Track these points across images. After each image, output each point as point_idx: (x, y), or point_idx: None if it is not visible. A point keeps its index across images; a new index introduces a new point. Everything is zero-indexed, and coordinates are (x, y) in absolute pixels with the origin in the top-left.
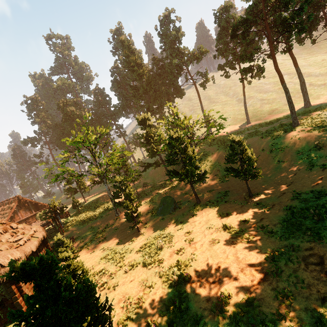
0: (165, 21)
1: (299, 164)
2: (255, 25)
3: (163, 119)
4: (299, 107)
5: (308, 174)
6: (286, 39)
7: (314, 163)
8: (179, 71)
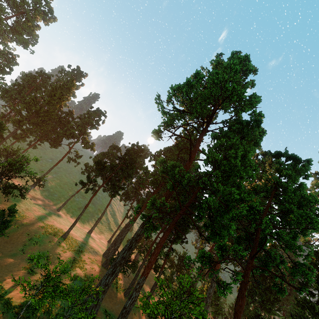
0: (98, 113)
1: (26, 261)
2: (110, 171)
3: (19, 138)
4: (89, 229)
5: (17, 271)
6: (110, 191)
7: (32, 266)
8: (70, 137)
